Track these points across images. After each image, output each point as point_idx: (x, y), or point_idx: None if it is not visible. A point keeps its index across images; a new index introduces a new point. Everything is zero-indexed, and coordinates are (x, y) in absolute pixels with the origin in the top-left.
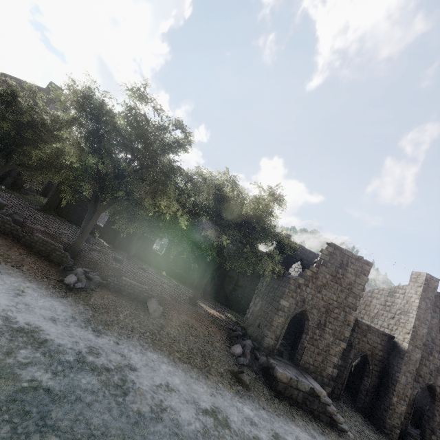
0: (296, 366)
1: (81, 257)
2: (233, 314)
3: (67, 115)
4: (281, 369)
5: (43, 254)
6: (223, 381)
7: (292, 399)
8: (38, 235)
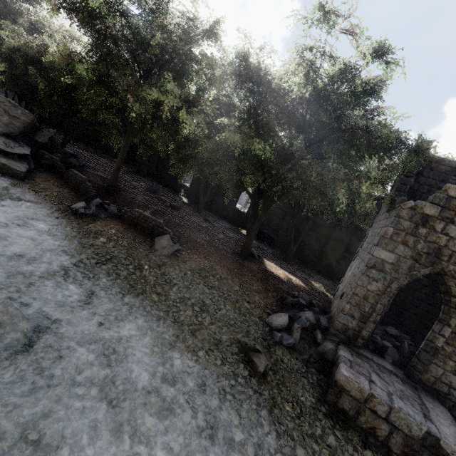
0: (411, 381)
1: (119, 195)
2: (329, 286)
3: None
4: (352, 371)
5: (75, 187)
6: (211, 352)
7: (373, 436)
8: (72, 170)
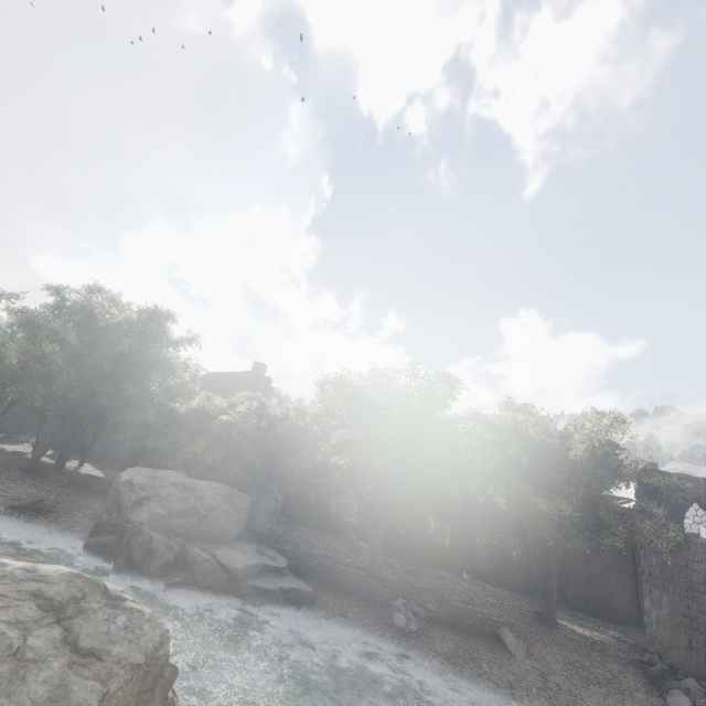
0: None
1: (381, 582)
2: (616, 629)
3: (313, 407)
4: None
5: (351, 591)
6: None
7: None
8: (338, 566)
